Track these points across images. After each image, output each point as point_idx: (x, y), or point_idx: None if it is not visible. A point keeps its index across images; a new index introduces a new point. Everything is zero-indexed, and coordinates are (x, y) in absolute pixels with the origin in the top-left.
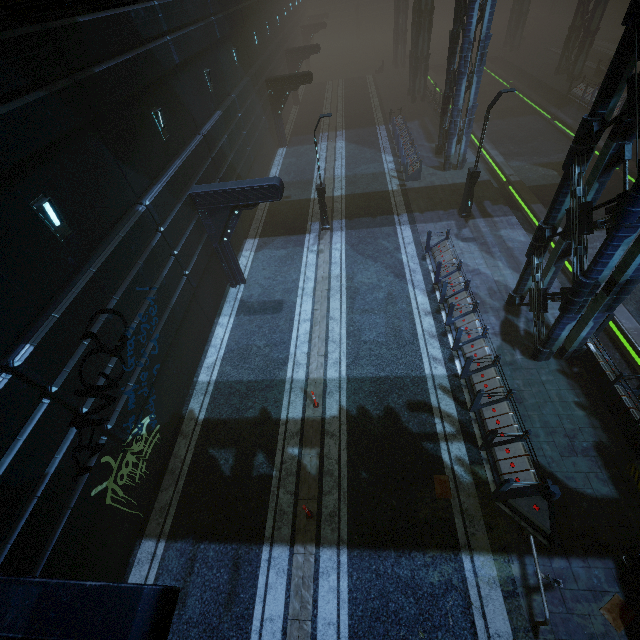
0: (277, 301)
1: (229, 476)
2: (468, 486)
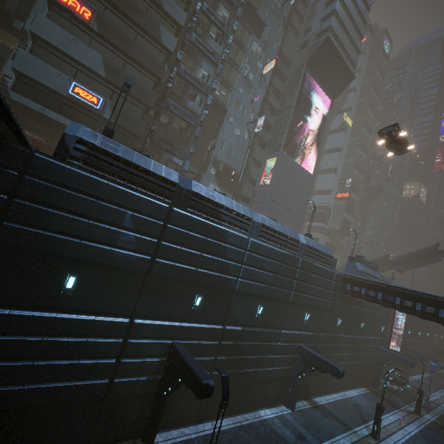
0: None
1: None
2: None
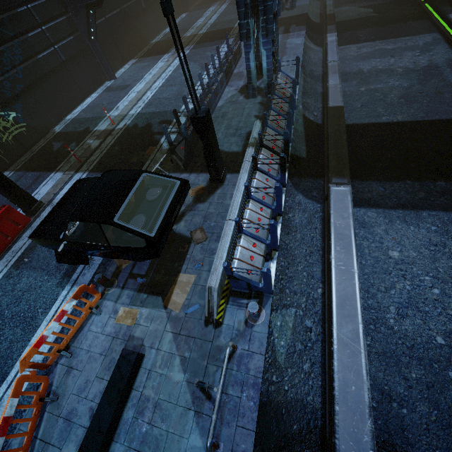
0: (126, 85)
1: (55, 151)
2: (164, 150)
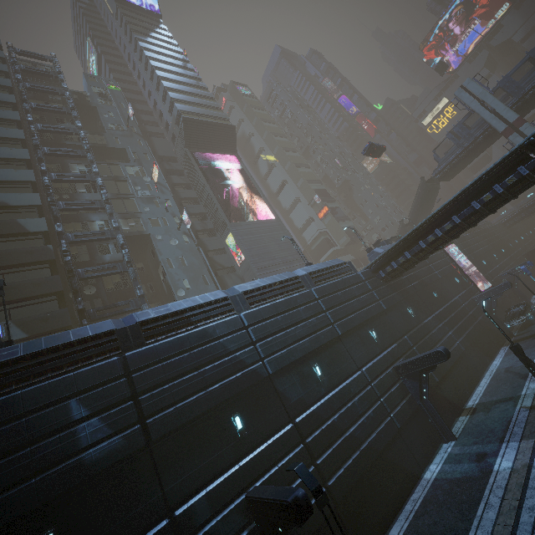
0: None
1: None
2: None
